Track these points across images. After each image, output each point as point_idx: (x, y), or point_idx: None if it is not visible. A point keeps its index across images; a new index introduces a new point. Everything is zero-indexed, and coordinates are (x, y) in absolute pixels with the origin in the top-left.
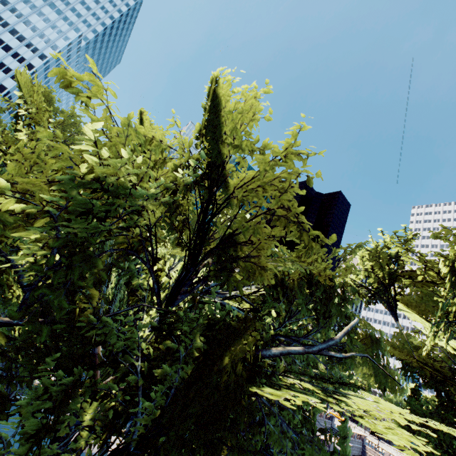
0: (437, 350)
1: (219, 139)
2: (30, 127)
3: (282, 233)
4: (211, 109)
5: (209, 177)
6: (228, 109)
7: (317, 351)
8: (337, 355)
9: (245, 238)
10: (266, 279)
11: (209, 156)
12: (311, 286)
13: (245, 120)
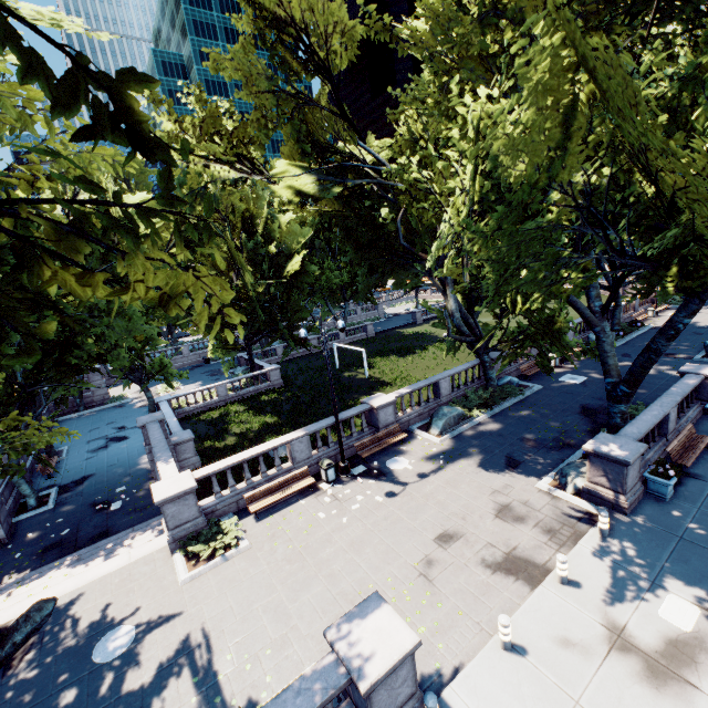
0: (348, 182)
1: None
2: None
3: None
4: None
5: None
6: None
7: None
8: None
9: None
10: None
11: None
12: None
13: None
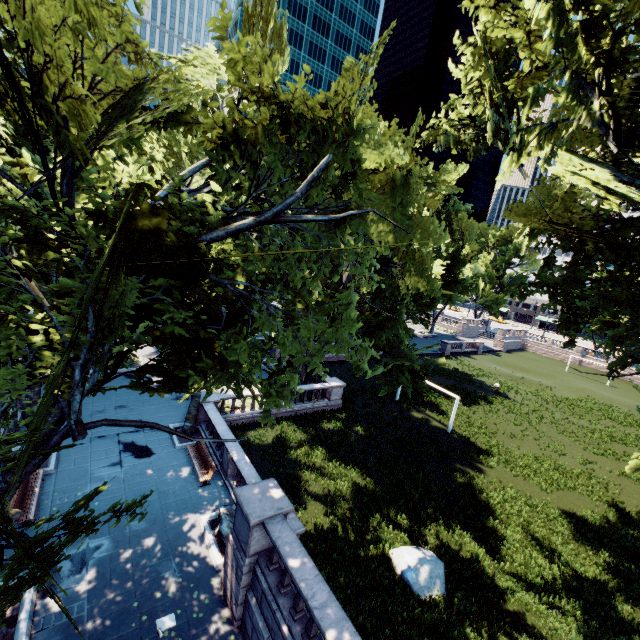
0: (589, 198)
1: None
2: None
3: (60, 11)
4: None
5: None
6: None
7: (271, 217)
8: (316, 219)
9: (41, 53)
10: (92, 117)
11: None
12: (289, 132)
13: None
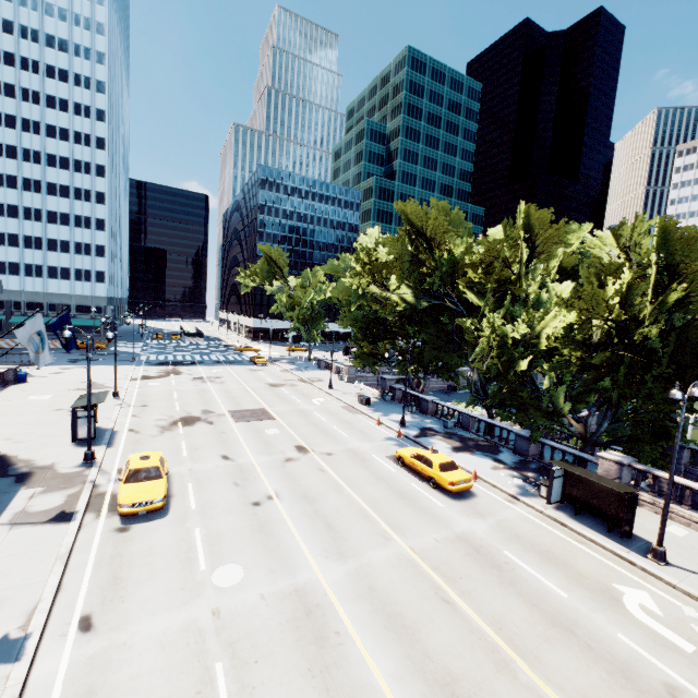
0: None
1: (671, 252)
2: (418, 241)
3: None
4: (663, 237)
5: (667, 270)
6: (676, 237)
7: None
8: None
9: (695, 293)
10: None
11: (665, 260)
12: None
13: (690, 243)
